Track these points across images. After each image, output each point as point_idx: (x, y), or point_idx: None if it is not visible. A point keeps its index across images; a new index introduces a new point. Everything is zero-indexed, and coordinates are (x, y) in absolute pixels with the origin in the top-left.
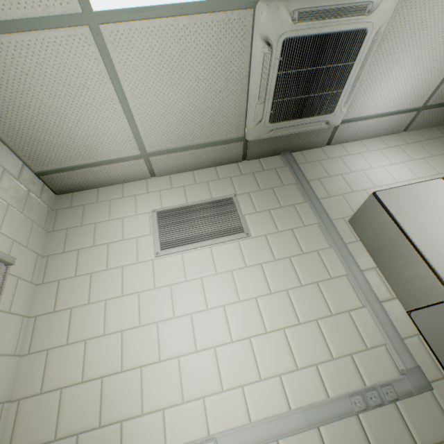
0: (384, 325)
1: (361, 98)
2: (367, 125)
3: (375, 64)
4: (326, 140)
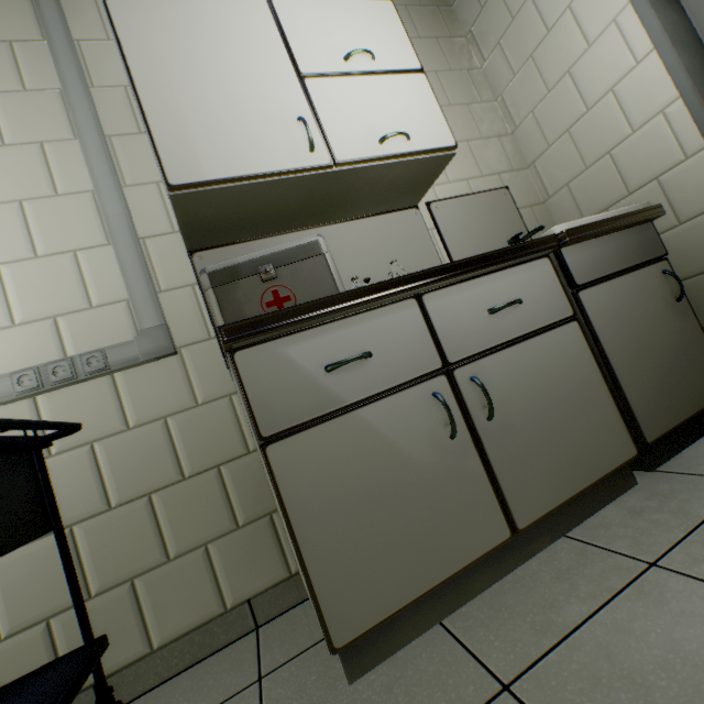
0: (129, 270)
1: None
2: None
3: None
4: None
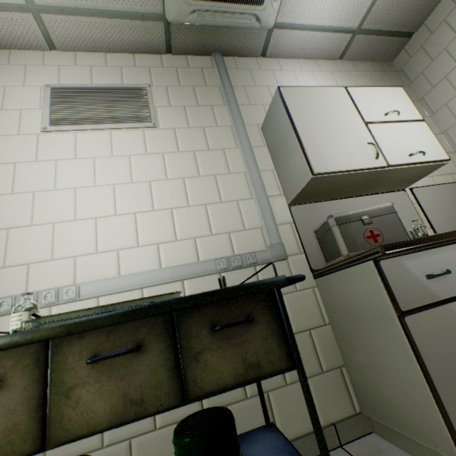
0: (264, 212)
1: None
2: (303, 38)
3: None
4: (261, 48)
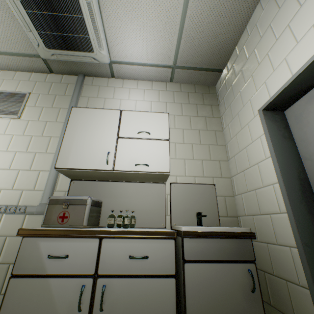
0: (49, 181)
1: (116, 46)
2: (136, 69)
3: (110, 22)
4: (109, 73)
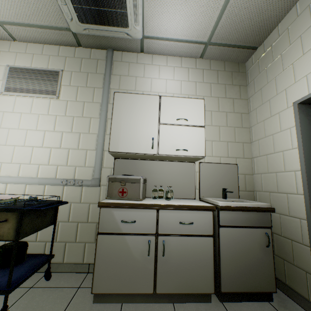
0: (97, 160)
1: (151, 21)
2: (167, 45)
3: None
4: (139, 48)
